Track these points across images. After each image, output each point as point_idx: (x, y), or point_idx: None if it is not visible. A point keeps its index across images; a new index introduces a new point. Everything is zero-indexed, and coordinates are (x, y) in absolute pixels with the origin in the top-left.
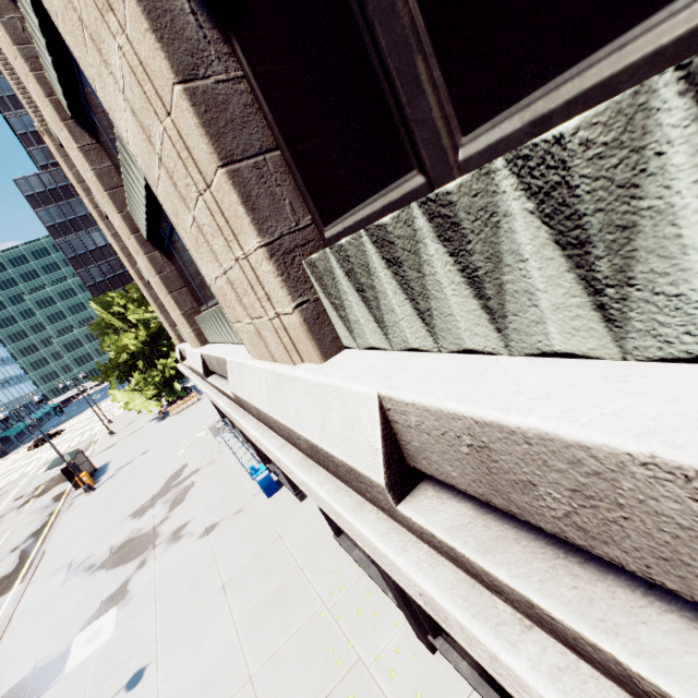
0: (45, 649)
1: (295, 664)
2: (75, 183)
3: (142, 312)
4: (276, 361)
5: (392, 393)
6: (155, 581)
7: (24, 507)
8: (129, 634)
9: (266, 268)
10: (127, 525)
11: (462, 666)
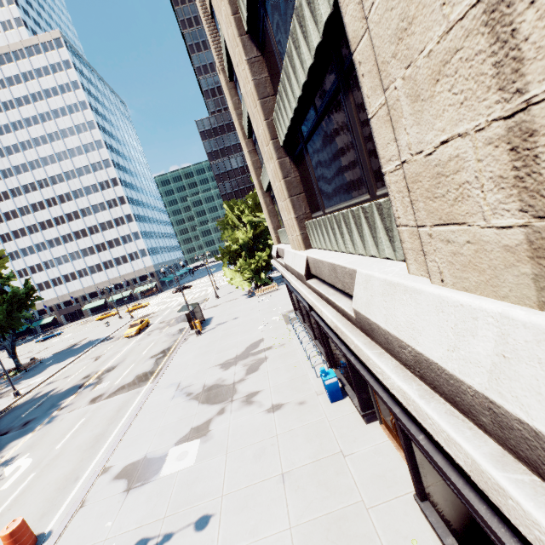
0: (153, 445)
1: None
2: (232, 110)
3: (252, 216)
4: None
5: None
6: (228, 433)
7: (163, 329)
8: (204, 471)
9: None
10: (216, 371)
11: None
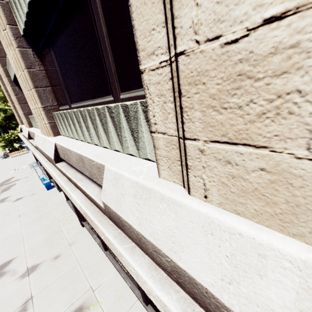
0: None
1: (40, 232)
2: None
3: (4, 105)
4: (46, 135)
5: (56, 142)
6: None
7: None
8: None
9: (42, 112)
10: None
11: (87, 227)
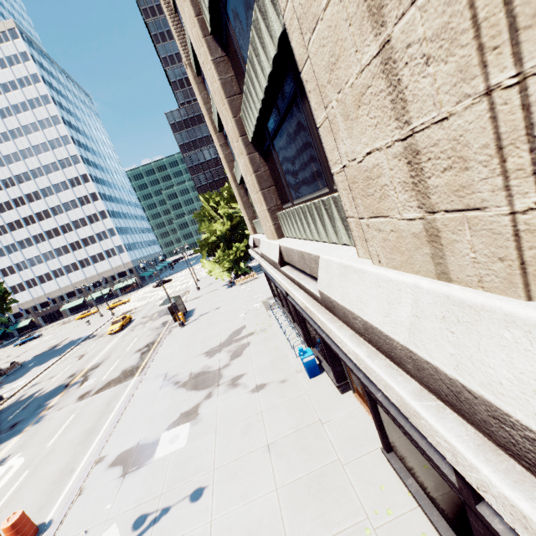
0: (145, 432)
1: None
2: (202, 105)
3: (228, 207)
4: (448, 280)
5: None
6: (216, 415)
7: (146, 324)
8: (195, 450)
9: None
10: (201, 359)
11: None
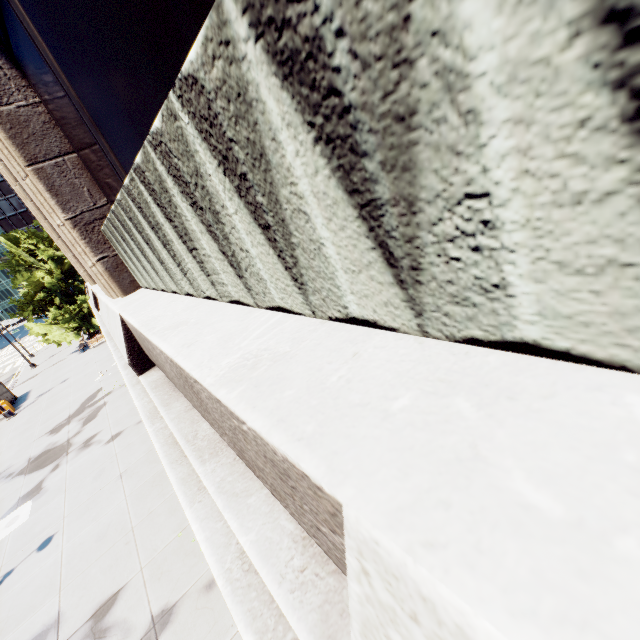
0: None
1: (165, 516)
2: None
3: (53, 250)
4: (109, 296)
5: (120, 313)
6: (66, 478)
7: None
8: (42, 516)
9: (74, 234)
10: (44, 440)
11: None
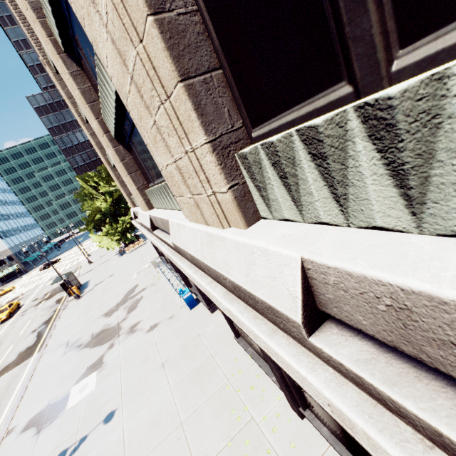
0: (54, 393)
1: (209, 417)
2: (66, 99)
3: (108, 186)
4: (208, 225)
5: (314, 257)
6: (119, 357)
7: (39, 306)
8: (104, 389)
9: (209, 159)
10: (101, 321)
11: (324, 430)
